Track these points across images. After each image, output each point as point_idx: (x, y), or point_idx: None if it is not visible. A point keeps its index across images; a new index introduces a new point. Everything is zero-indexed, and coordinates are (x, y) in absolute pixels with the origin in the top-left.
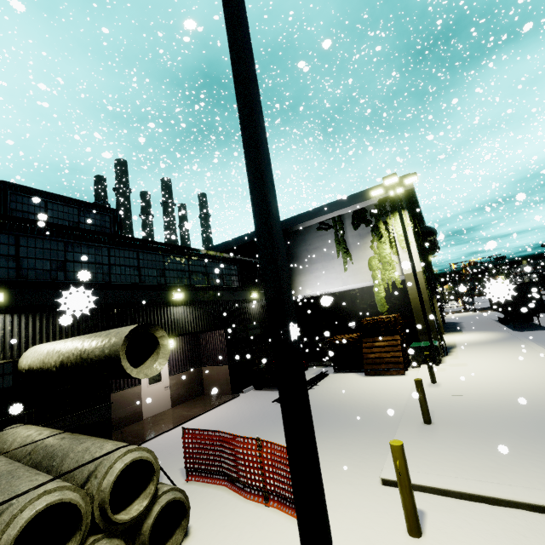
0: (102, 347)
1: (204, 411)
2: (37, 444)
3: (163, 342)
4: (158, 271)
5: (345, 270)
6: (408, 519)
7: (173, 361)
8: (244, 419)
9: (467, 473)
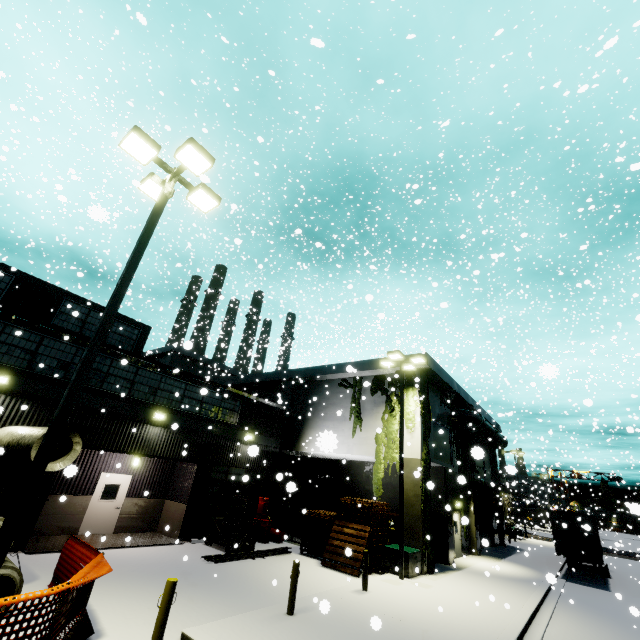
0: (31, 437)
1: (134, 545)
2: None
3: (76, 447)
4: (151, 388)
5: (352, 436)
6: None
7: (136, 482)
8: (158, 562)
9: None
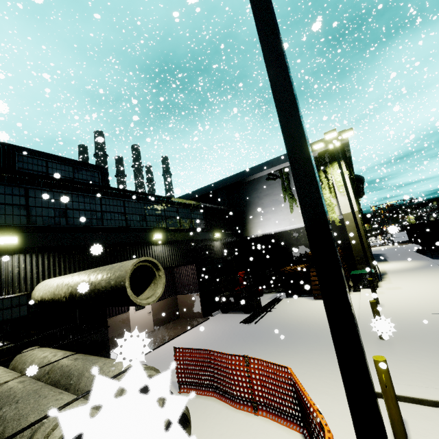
0: (108, 279)
1: (183, 332)
2: (53, 365)
3: (158, 274)
4: (141, 216)
5: (291, 212)
6: (395, 427)
7: None
8: (218, 338)
9: (435, 383)
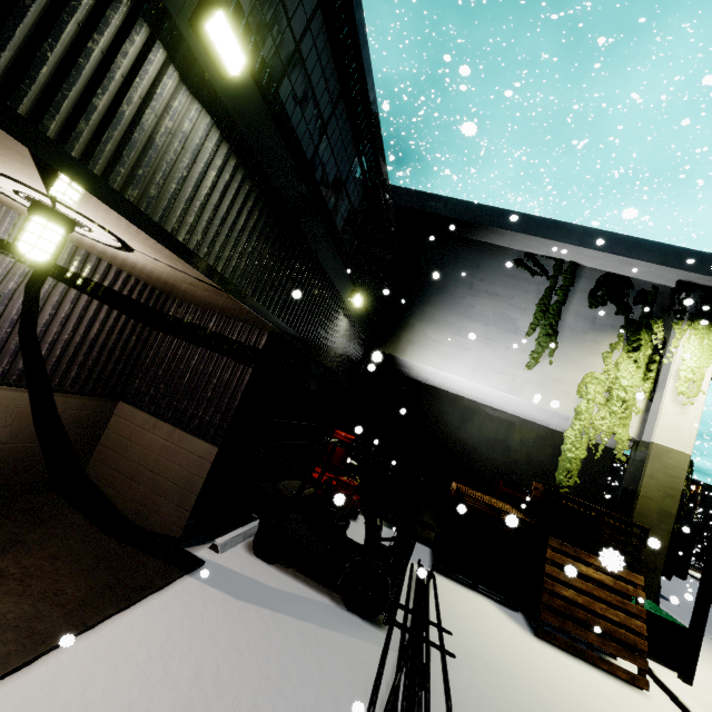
0: None
1: (19, 662)
2: None
3: None
4: None
5: (528, 366)
6: None
7: (13, 327)
8: None
9: None
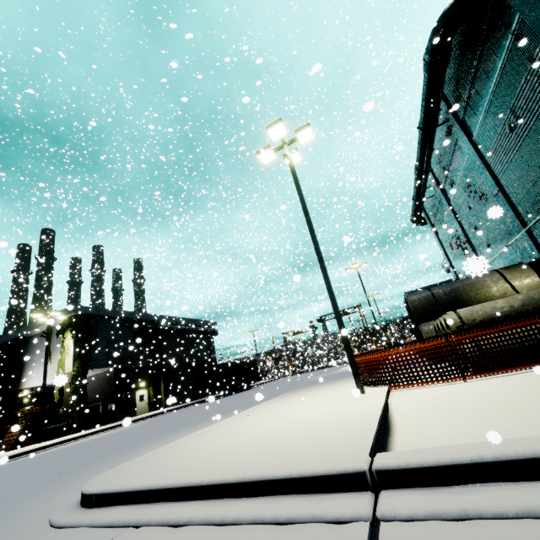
0: None
1: None
2: None
3: None
4: None
5: (47, 368)
6: None
7: None
8: None
9: None
